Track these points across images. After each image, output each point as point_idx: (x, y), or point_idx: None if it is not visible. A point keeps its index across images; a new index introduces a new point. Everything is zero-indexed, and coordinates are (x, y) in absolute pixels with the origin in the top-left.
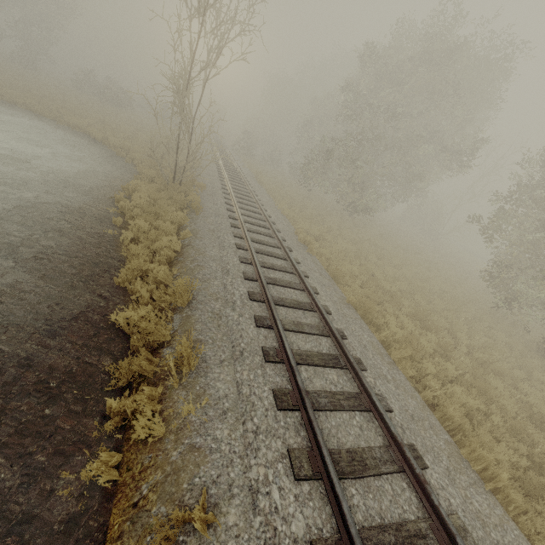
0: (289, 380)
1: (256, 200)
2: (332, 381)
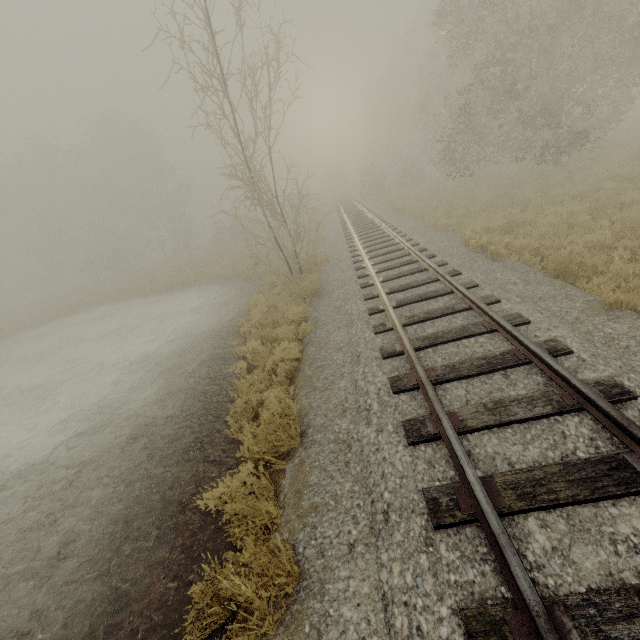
0: (502, 568)
1: (393, 235)
2: (634, 542)
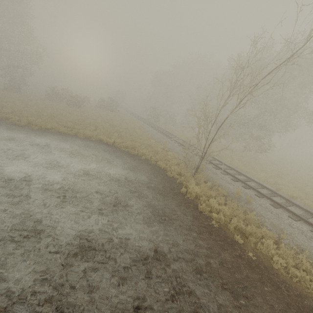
0: None
1: (232, 168)
2: None
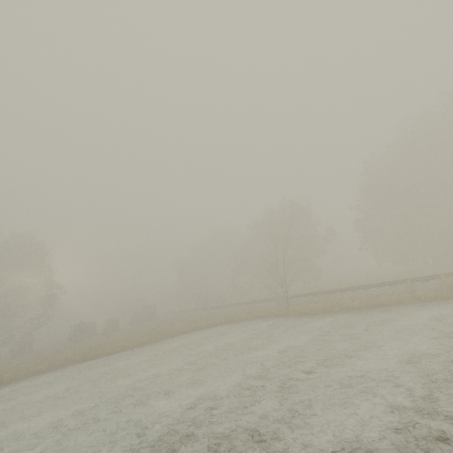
0: None
1: (306, 293)
2: None
